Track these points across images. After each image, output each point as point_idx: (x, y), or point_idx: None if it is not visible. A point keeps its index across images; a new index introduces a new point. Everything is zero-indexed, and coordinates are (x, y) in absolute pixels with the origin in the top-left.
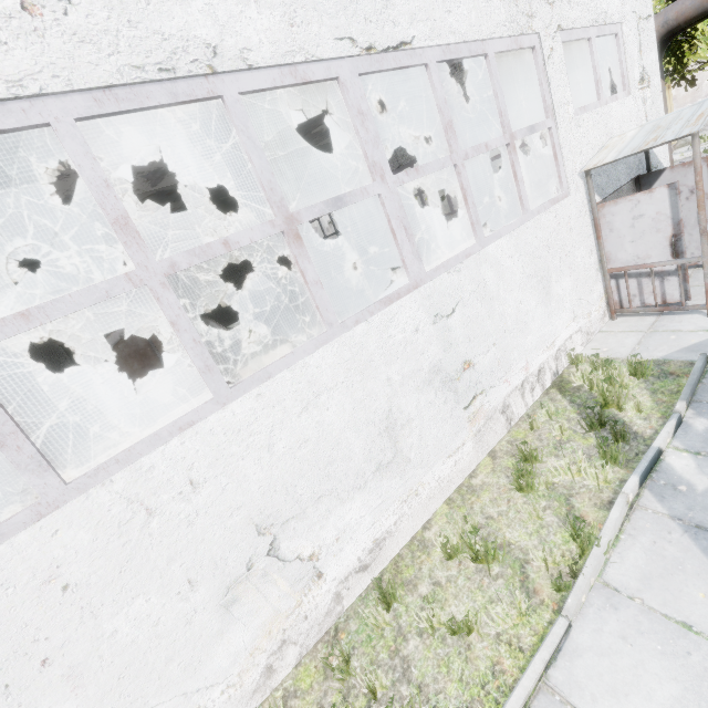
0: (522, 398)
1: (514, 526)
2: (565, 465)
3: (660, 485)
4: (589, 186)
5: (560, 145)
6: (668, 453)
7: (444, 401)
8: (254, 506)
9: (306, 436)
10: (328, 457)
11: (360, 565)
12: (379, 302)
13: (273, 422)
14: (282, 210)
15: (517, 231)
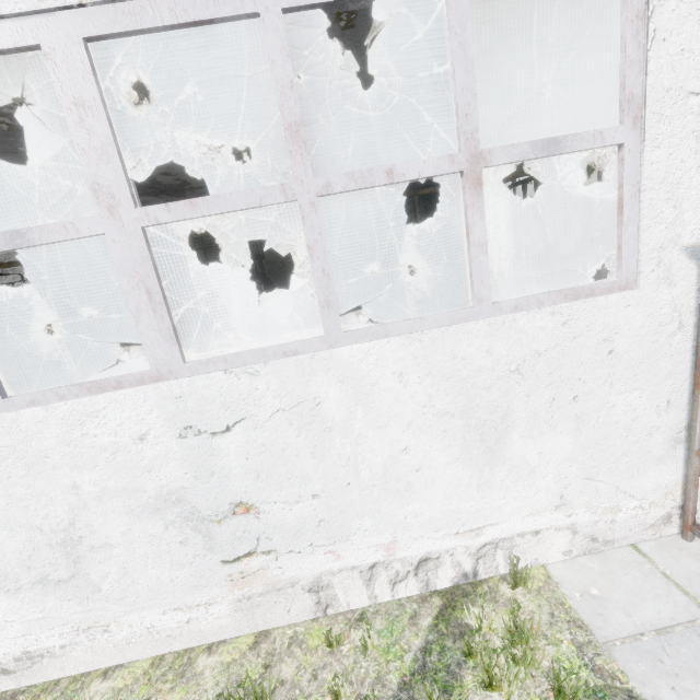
0: (366, 586)
1: None
2: None
3: None
4: None
5: (641, 183)
6: None
7: (181, 540)
8: None
9: None
10: None
11: None
12: (80, 386)
13: None
14: None
15: (431, 334)
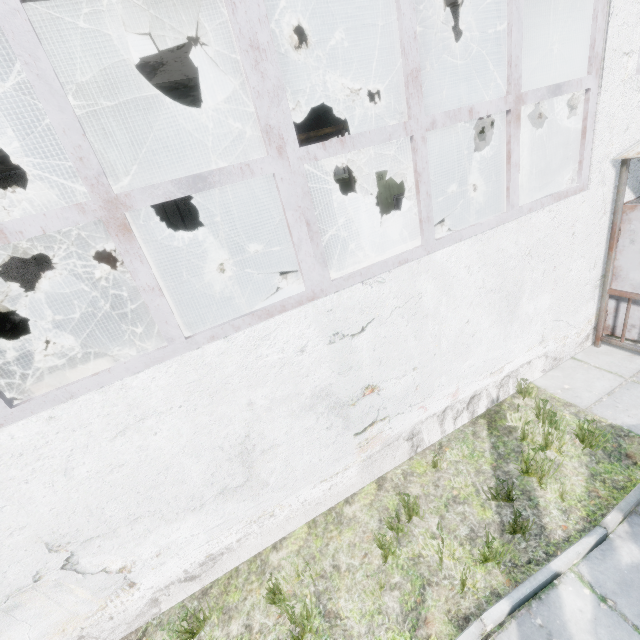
0: (440, 425)
1: (354, 593)
2: (437, 545)
3: (535, 624)
4: (620, 179)
5: (596, 117)
6: (567, 579)
7: (327, 426)
8: (44, 526)
9: (122, 460)
10: (151, 481)
11: (186, 576)
12: (252, 315)
13: (73, 445)
14: (99, 190)
15: (487, 234)
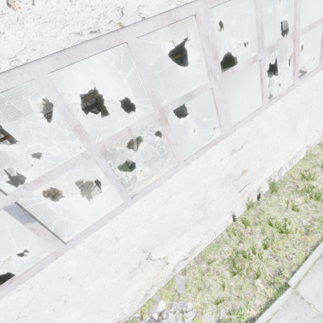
0: None
1: None
2: None
3: None
4: None
5: None
6: None
7: None
8: None
9: None
10: None
11: None
12: None
13: None
14: None
15: None
